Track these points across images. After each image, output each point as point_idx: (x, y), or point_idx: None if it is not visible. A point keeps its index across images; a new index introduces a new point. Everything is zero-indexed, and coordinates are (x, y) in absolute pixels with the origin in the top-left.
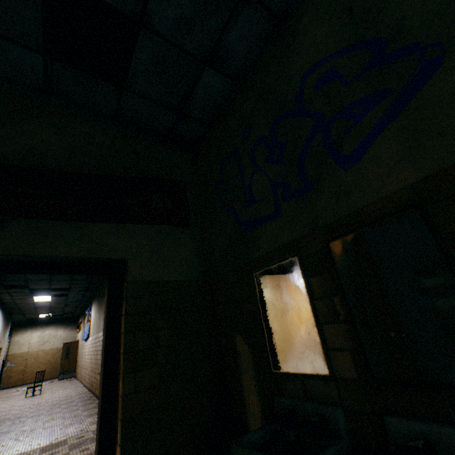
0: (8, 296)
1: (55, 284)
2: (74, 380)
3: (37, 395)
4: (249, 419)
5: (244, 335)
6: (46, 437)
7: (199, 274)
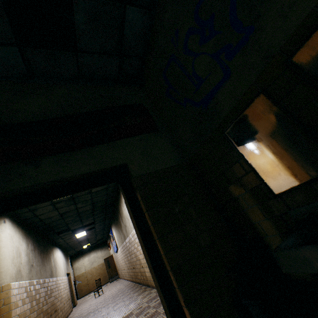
0: (61, 240)
1: (84, 222)
2: (119, 280)
3: (101, 295)
4: (268, 242)
5: (236, 182)
6: (118, 314)
7: (180, 159)
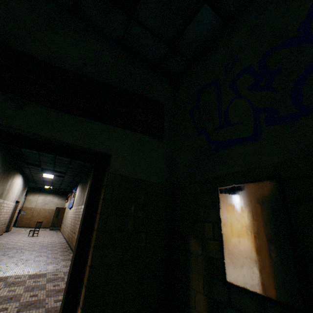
0: (28, 170)
1: (57, 167)
2: (58, 232)
3: (35, 236)
4: None
5: (199, 239)
6: (34, 268)
7: (164, 179)
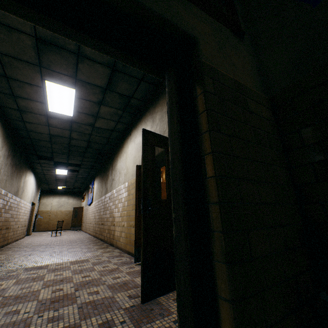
0: (39, 167)
1: (71, 159)
2: (80, 231)
3: (58, 236)
4: None
5: None
6: (72, 256)
7: (259, 88)
